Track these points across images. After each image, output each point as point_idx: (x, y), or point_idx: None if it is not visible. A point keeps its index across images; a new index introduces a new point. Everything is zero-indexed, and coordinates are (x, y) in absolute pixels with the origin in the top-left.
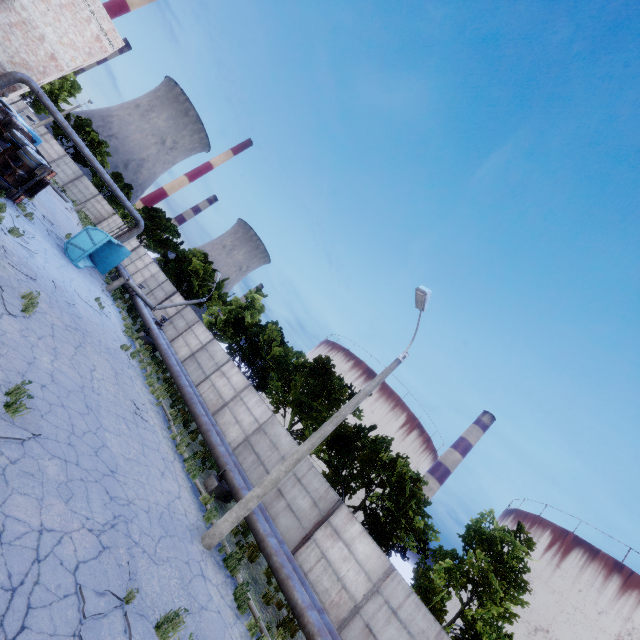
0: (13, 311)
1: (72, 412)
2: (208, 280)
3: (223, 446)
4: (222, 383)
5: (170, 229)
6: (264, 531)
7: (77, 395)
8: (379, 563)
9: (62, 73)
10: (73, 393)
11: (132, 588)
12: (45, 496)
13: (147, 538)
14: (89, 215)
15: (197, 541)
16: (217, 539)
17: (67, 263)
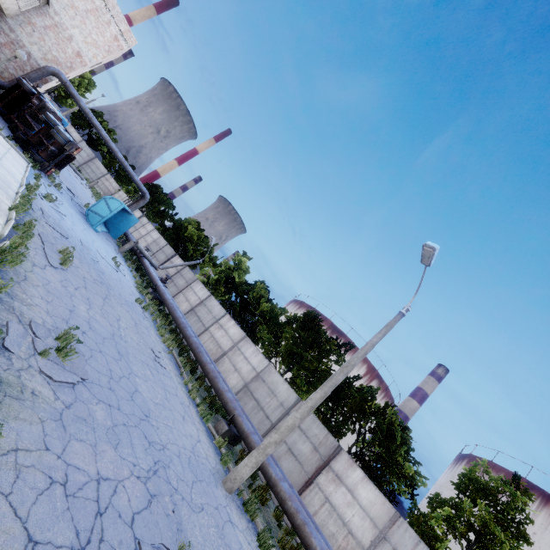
0: (54, 263)
1: (108, 358)
2: (201, 245)
3: (230, 392)
4: (220, 334)
5: (167, 202)
6: (276, 475)
7: (110, 342)
8: (384, 510)
9: (84, 69)
10: (107, 340)
11: (183, 541)
12: (97, 442)
13: (183, 484)
14: (99, 191)
15: (220, 485)
16: (238, 483)
17: (88, 227)
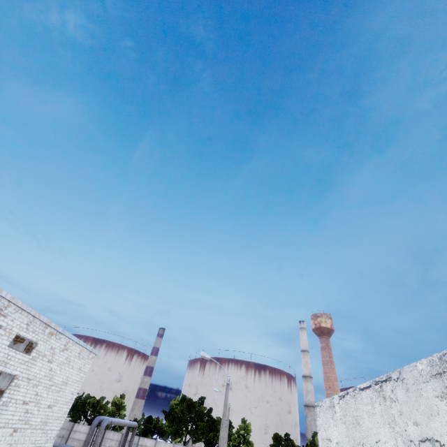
0: None
1: None
2: None
3: None
4: None
5: None
6: (54, 444)
7: None
8: (88, 428)
9: None
10: None
11: None
12: None
13: None
14: None
15: None
16: None
17: None
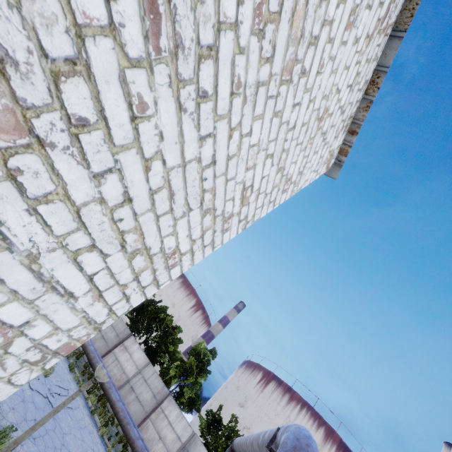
0: None
1: None
2: None
3: None
4: None
5: None
6: (88, 343)
7: None
8: (144, 361)
9: None
10: None
11: None
12: None
13: None
14: None
15: None
16: None
17: None
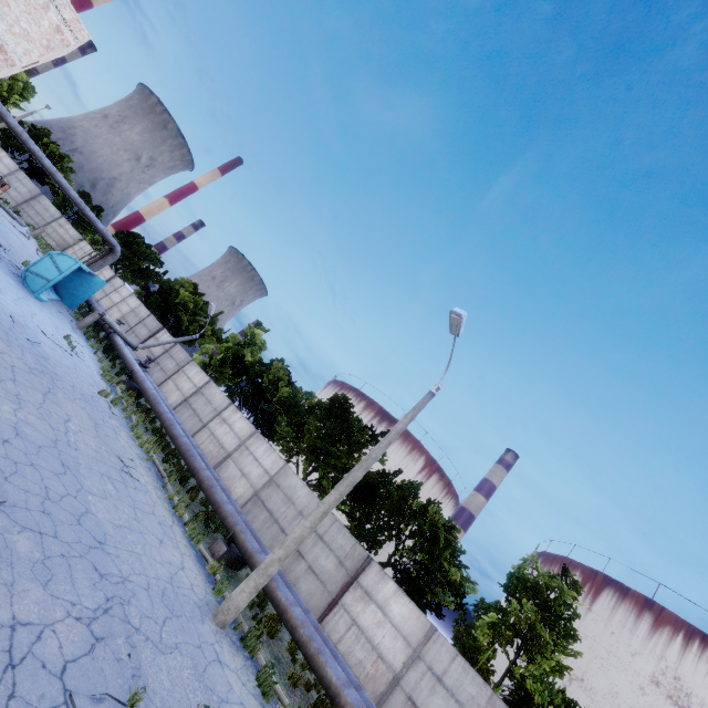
0: None
1: (44, 472)
2: (199, 314)
3: (230, 504)
4: (223, 431)
5: (151, 257)
6: (286, 600)
7: (49, 451)
8: (418, 625)
9: (13, 69)
10: (44, 449)
11: (137, 687)
12: (16, 580)
13: (149, 622)
14: (50, 241)
15: (208, 619)
16: (232, 615)
17: (26, 295)
